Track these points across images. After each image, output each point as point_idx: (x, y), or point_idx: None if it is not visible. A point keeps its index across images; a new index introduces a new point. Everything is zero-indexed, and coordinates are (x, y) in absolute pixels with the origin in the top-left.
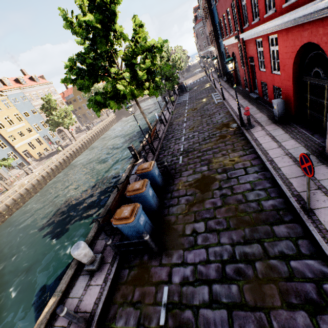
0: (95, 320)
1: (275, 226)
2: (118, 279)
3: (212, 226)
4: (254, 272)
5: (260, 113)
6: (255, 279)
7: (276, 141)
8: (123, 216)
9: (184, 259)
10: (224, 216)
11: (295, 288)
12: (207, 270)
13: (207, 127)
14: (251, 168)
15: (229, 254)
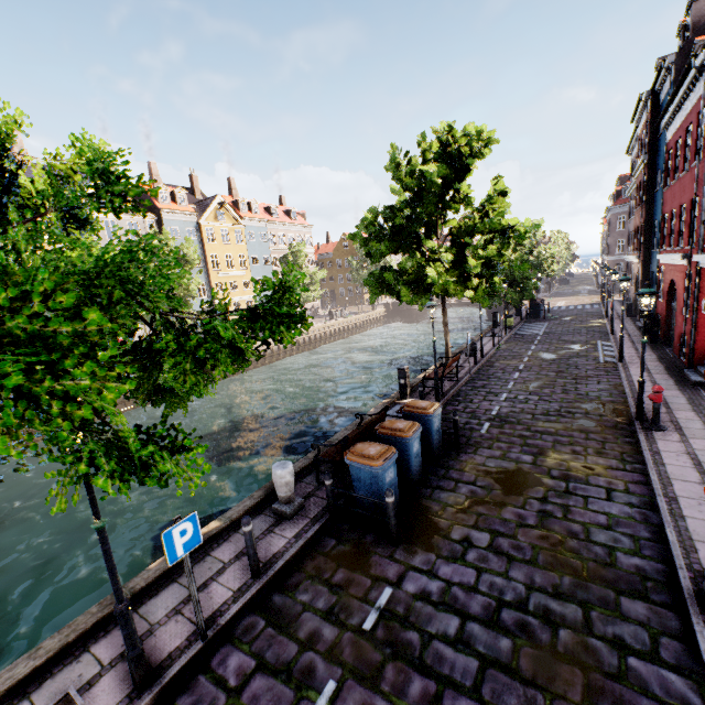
0: (269, 574)
1: (627, 598)
2: (317, 544)
3: (504, 547)
4: (552, 639)
5: (691, 411)
6: (550, 649)
7: (701, 472)
8: (367, 453)
9: (434, 568)
10: (533, 542)
11: (619, 694)
12: (468, 600)
13: (562, 396)
14: (624, 495)
15: (517, 596)
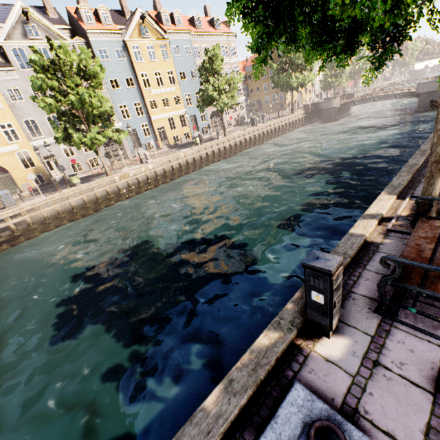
0: None
1: None
2: None
3: None
4: None
5: None
6: None
7: None
8: None
9: None
10: None
11: None
12: None
13: None
14: None
15: None
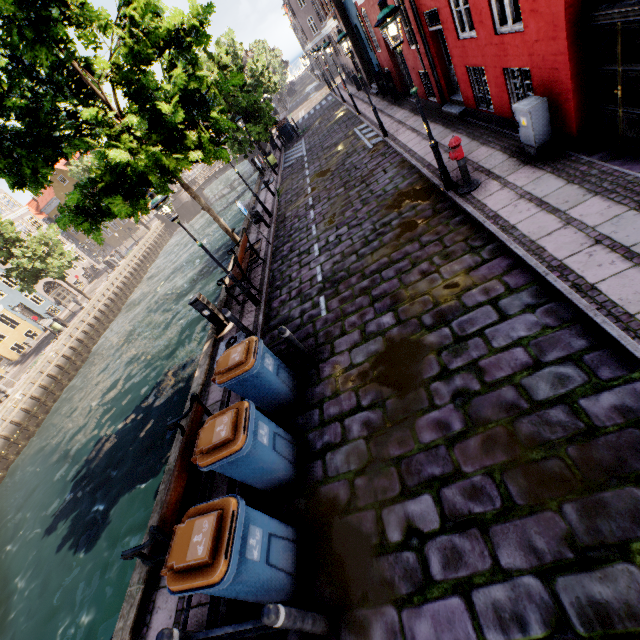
0: None
1: None
2: None
3: (461, 507)
4: None
5: (481, 146)
6: None
7: (552, 211)
8: (193, 561)
9: None
10: (484, 464)
11: None
12: None
13: (366, 210)
14: (512, 298)
15: (544, 613)
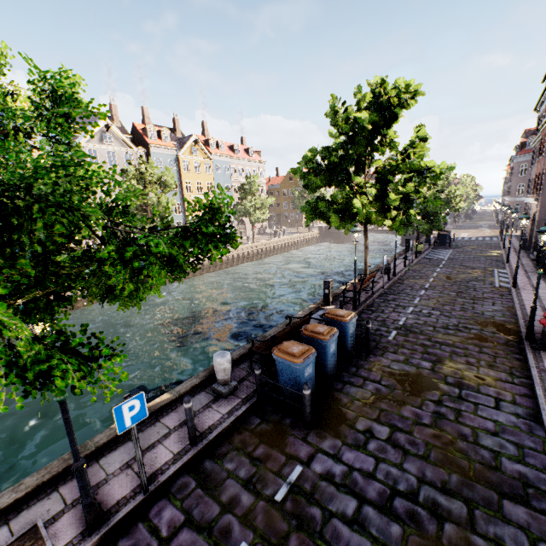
0: (204, 443)
1: (509, 502)
2: (244, 421)
3: (400, 441)
4: (437, 531)
5: None
6: (435, 540)
7: None
8: (291, 351)
9: (339, 453)
10: (427, 439)
11: None
12: (366, 485)
13: (460, 313)
14: (511, 405)
15: (409, 487)
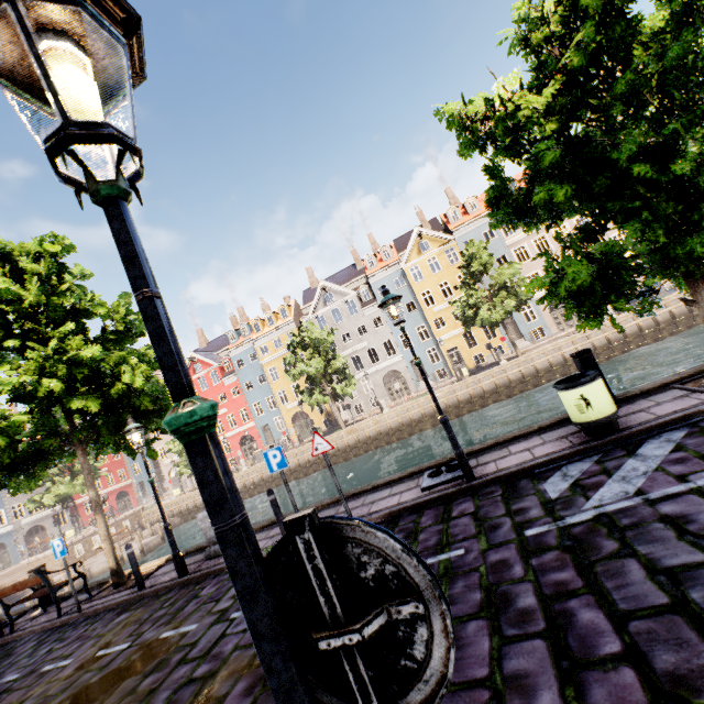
0: None
1: None
2: None
3: None
4: None
5: None
6: None
7: None
8: None
9: None
10: None
11: None
12: None
13: None
14: None
15: None
